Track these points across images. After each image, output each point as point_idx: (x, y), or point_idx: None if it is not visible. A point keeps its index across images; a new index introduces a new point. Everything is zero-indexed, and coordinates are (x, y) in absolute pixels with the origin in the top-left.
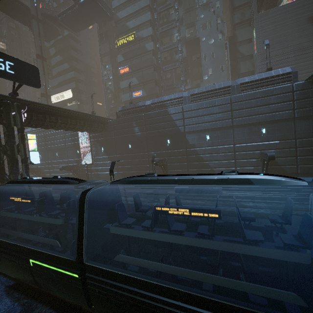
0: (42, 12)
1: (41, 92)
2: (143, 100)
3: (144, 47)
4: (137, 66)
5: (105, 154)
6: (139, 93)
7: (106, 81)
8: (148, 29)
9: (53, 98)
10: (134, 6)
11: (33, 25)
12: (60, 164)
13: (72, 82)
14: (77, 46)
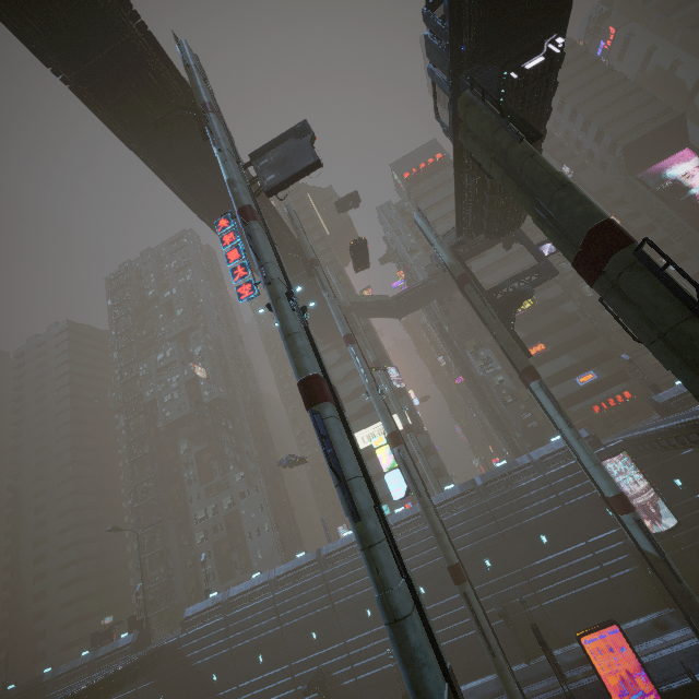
0: (355, 302)
1: (406, 422)
2: (601, 385)
3: (558, 310)
4: (561, 338)
5: (690, 491)
6: (588, 376)
7: (490, 377)
8: (554, 287)
9: (358, 440)
10: (511, 267)
11: (354, 320)
12: (564, 562)
13: (398, 398)
14: (378, 340)
